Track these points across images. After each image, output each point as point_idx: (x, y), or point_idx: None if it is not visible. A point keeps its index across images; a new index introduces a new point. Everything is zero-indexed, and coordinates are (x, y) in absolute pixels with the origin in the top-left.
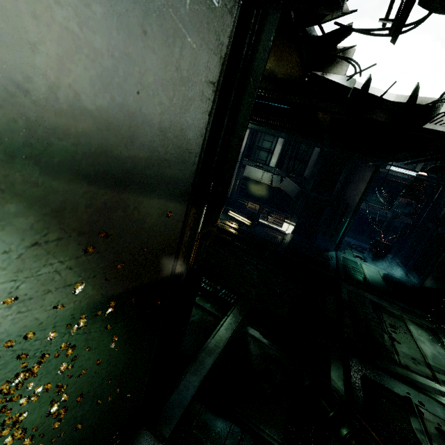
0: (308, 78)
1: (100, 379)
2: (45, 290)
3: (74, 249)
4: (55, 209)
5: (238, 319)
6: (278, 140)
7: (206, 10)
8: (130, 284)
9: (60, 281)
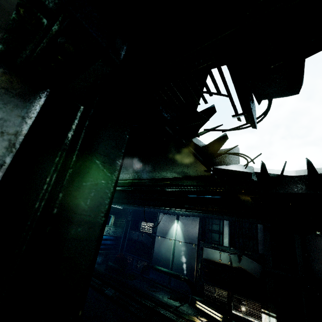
0: (213, 171)
1: None
2: None
3: None
4: None
5: None
6: (224, 222)
7: None
8: None
9: None
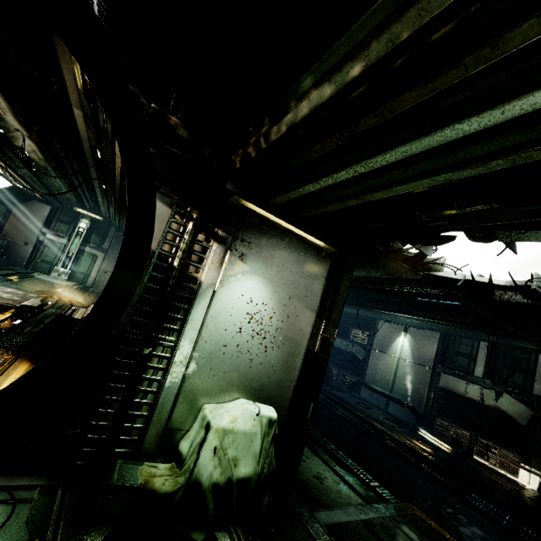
0: (422, 276)
1: (273, 371)
2: (273, 316)
3: (280, 309)
4: (280, 298)
5: (391, 512)
6: (480, 344)
7: (319, 262)
8: (290, 334)
9: (276, 316)
